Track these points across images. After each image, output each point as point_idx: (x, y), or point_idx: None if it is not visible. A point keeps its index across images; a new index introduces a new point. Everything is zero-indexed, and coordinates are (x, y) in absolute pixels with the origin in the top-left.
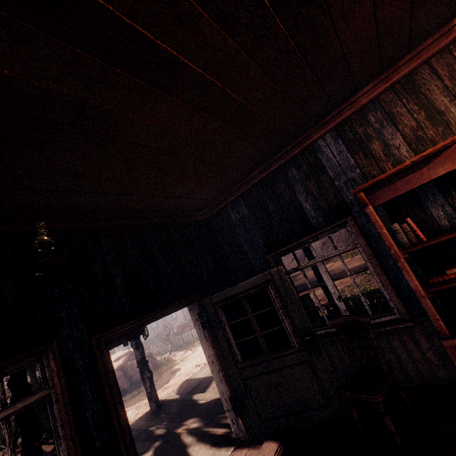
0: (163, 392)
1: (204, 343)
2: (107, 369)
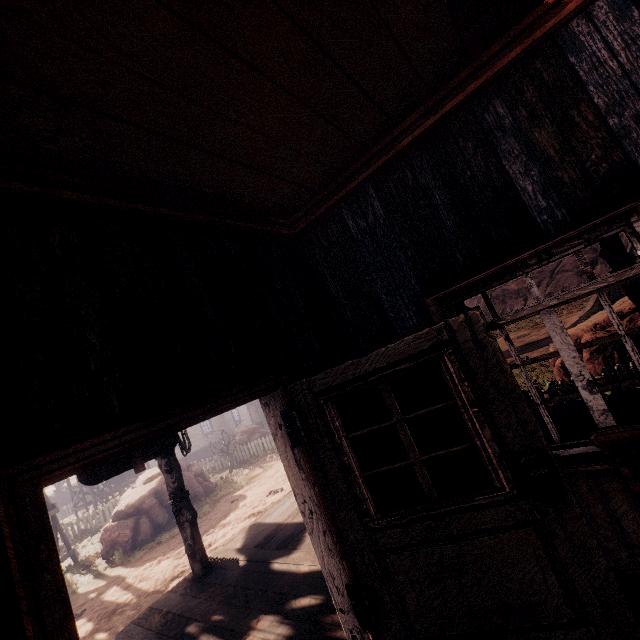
0: (218, 532)
1: (293, 473)
2: (32, 562)
